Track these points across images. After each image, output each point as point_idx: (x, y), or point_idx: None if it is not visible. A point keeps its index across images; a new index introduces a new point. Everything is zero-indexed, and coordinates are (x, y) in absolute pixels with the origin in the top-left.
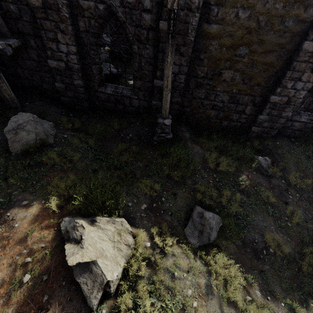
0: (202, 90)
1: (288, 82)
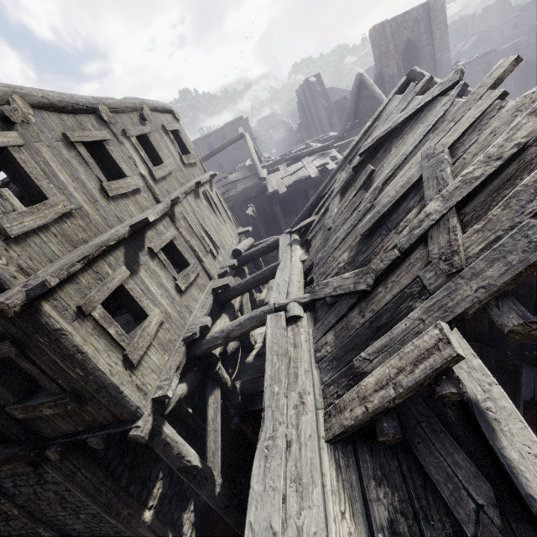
0: None
1: None
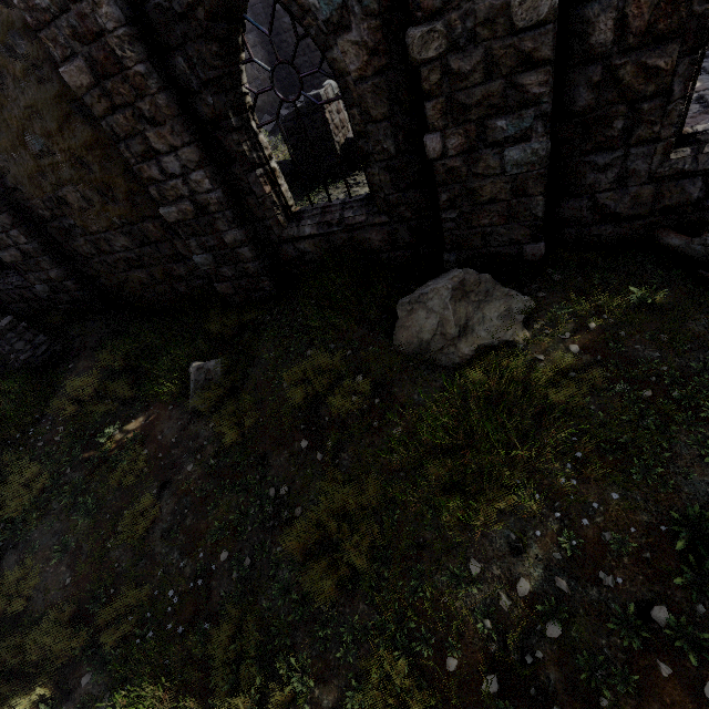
0: (80, 240)
1: (147, 169)
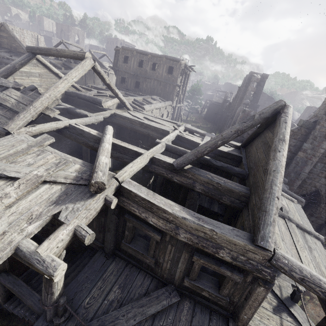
0: None
1: None
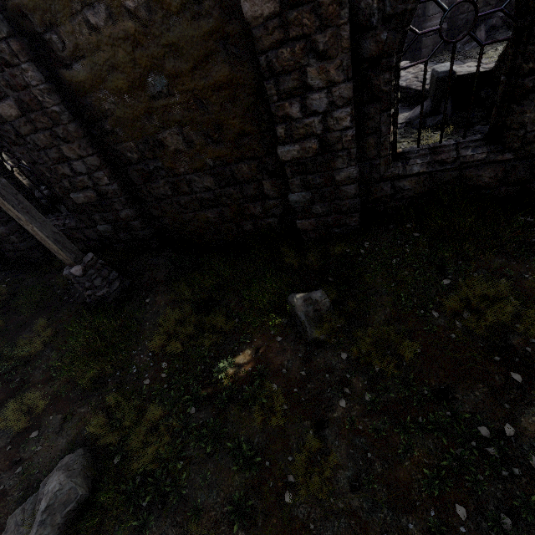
0: (160, 182)
1: (286, 107)
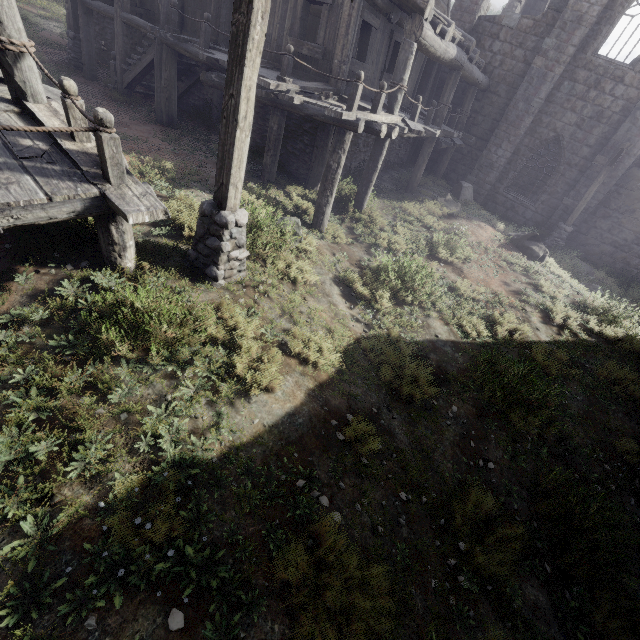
0: (608, 222)
1: None
